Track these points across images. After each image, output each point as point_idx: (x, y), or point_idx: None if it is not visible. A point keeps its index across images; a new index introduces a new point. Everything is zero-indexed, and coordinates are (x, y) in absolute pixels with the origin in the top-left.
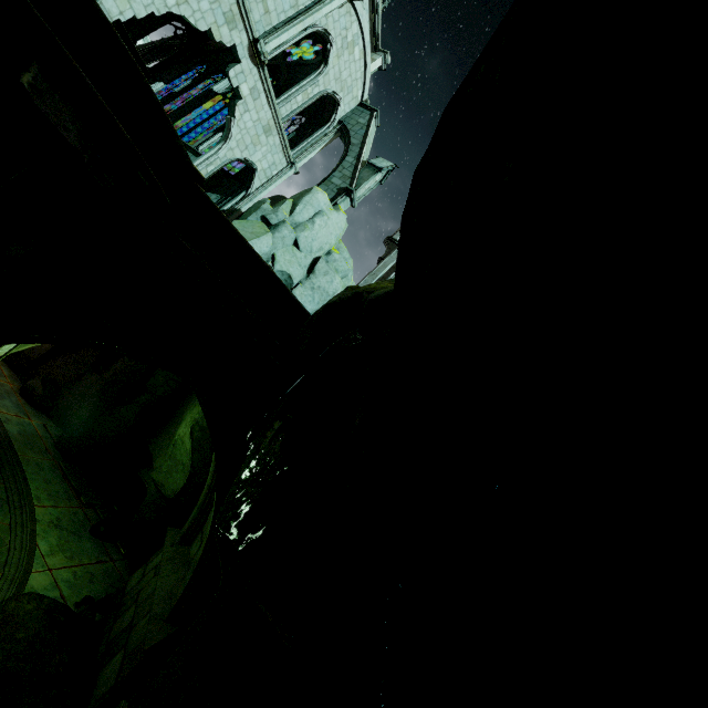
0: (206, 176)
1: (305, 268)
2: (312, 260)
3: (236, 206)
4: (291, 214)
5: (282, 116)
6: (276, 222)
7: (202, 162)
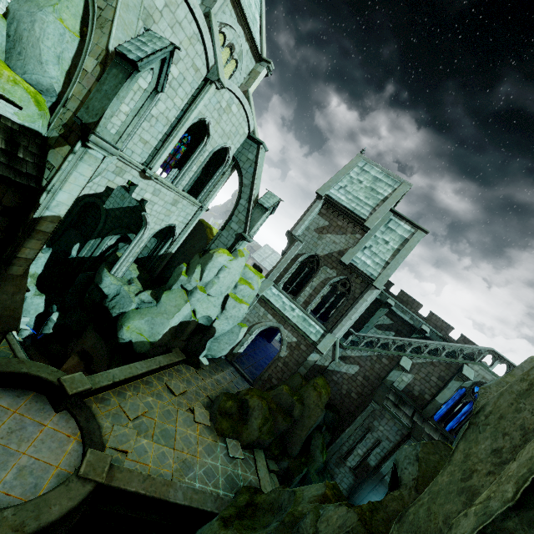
0: (140, 251)
1: (219, 305)
2: (223, 298)
3: (168, 251)
4: (200, 279)
5: (184, 185)
6: (191, 288)
7: (134, 246)
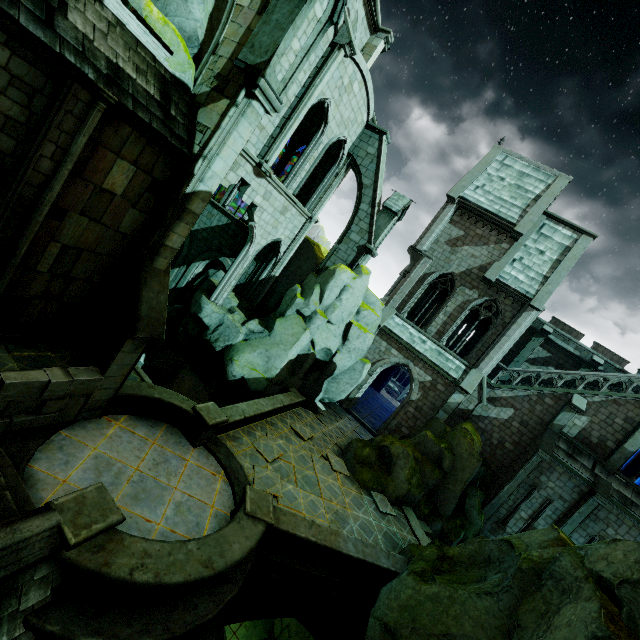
0: (243, 272)
1: (340, 335)
2: (344, 326)
3: (270, 274)
4: (320, 302)
5: (294, 189)
6: (309, 314)
7: (238, 265)
